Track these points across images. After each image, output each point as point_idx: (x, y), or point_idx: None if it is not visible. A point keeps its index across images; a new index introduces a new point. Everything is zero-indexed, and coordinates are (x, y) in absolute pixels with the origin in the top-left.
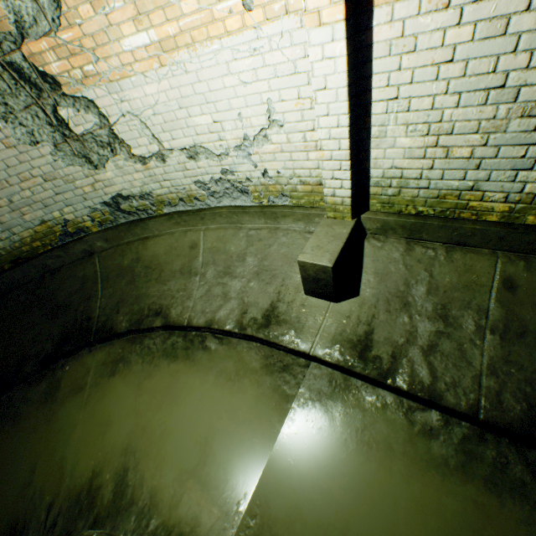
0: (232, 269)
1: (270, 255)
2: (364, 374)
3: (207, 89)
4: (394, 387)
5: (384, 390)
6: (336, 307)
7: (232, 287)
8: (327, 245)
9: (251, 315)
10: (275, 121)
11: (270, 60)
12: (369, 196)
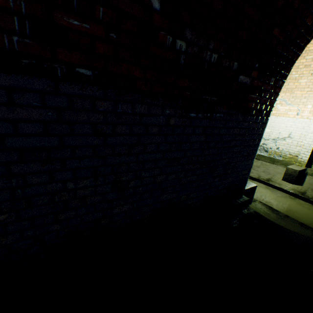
0: (253, 168)
1: (268, 169)
2: (302, 196)
3: (274, 124)
4: (312, 200)
5: (307, 203)
6: (292, 185)
7: (253, 171)
8: (296, 168)
9: (261, 177)
10: (290, 137)
11: (297, 125)
12: (312, 164)
